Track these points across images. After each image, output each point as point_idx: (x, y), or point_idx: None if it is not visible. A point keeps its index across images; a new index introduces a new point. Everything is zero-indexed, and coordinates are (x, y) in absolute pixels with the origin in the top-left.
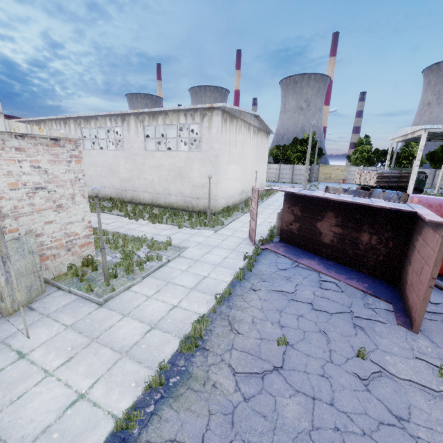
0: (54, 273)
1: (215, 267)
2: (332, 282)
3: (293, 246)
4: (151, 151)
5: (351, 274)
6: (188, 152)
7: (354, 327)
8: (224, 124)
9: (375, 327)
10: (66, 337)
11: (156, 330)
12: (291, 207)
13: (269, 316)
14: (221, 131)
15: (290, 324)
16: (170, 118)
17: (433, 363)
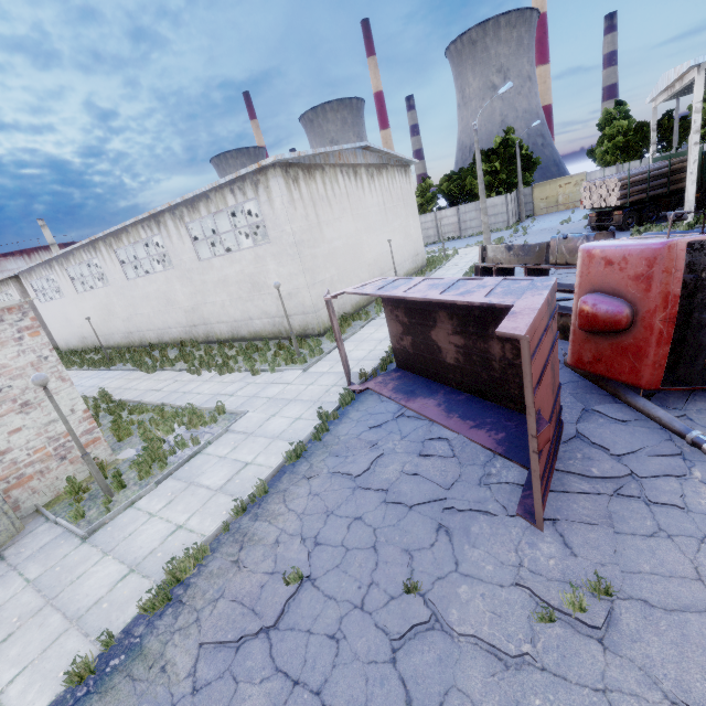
0: (49, 495)
1: (271, 442)
2: (445, 438)
3: (414, 373)
4: (208, 260)
5: (485, 416)
6: (254, 248)
7: (437, 529)
8: (295, 187)
9: (473, 525)
10: (19, 601)
11: (133, 575)
12: (393, 311)
13: (307, 527)
14: (290, 200)
15: (332, 537)
16: (214, 201)
17: (541, 592)
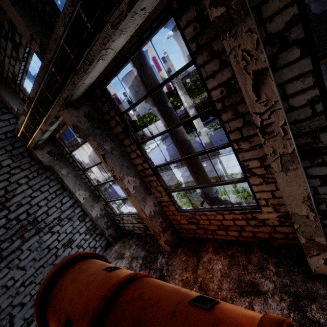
0: None
1: None
2: None
3: None
4: None
5: None
6: None
7: None
8: None
9: None
10: None
11: None
12: None
13: None
14: None
15: None
16: None
17: None
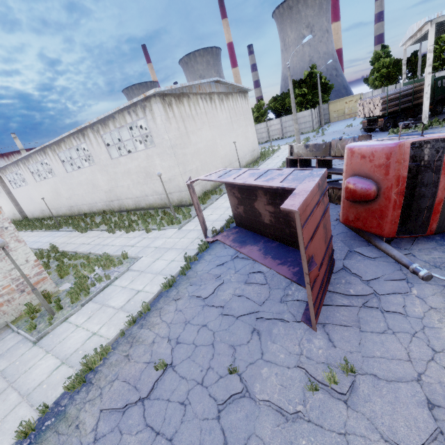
0: (15, 315)
1: (155, 276)
2: (261, 272)
3: (246, 229)
4: (117, 159)
5: (288, 256)
6: (146, 150)
7: (252, 331)
8: (169, 109)
9: (274, 328)
10: None
11: (63, 366)
12: (231, 190)
13: (172, 332)
14: (166, 118)
15: (187, 338)
16: (118, 120)
17: (312, 371)
